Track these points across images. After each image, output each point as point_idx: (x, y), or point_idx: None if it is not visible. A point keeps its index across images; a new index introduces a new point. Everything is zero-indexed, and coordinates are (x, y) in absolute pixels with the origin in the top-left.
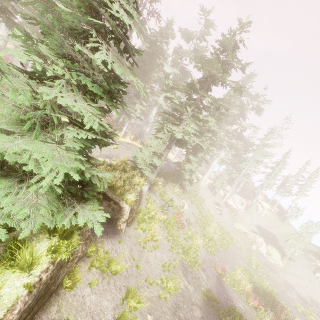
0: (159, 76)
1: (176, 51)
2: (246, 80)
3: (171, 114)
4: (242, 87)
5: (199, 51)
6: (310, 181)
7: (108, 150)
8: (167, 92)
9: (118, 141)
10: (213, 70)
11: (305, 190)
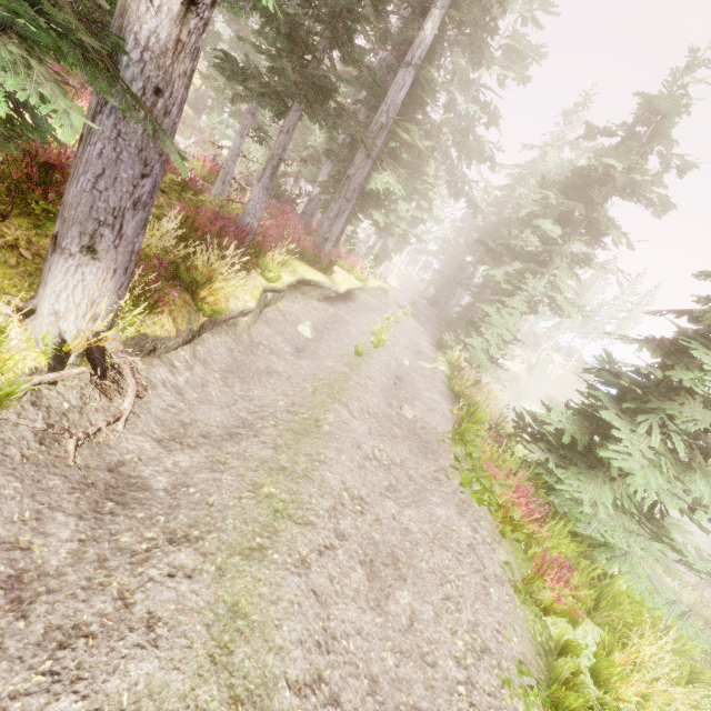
0: (425, 115)
1: (459, 41)
2: (574, 110)
3: (523, 252)
4: (673, 207)
5: (526, 56)
6: (637, 312)
7: (399, 331)
8: (541, 218)
9: (364, 288)
10: (640, 177)
11: (626, 327)
